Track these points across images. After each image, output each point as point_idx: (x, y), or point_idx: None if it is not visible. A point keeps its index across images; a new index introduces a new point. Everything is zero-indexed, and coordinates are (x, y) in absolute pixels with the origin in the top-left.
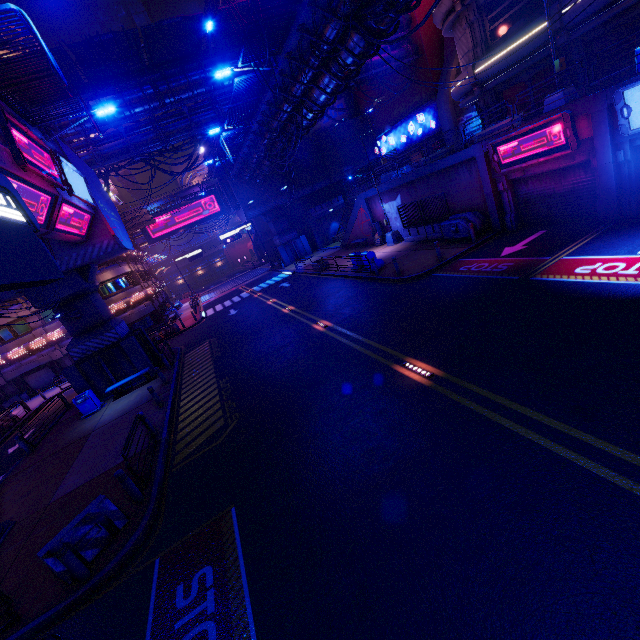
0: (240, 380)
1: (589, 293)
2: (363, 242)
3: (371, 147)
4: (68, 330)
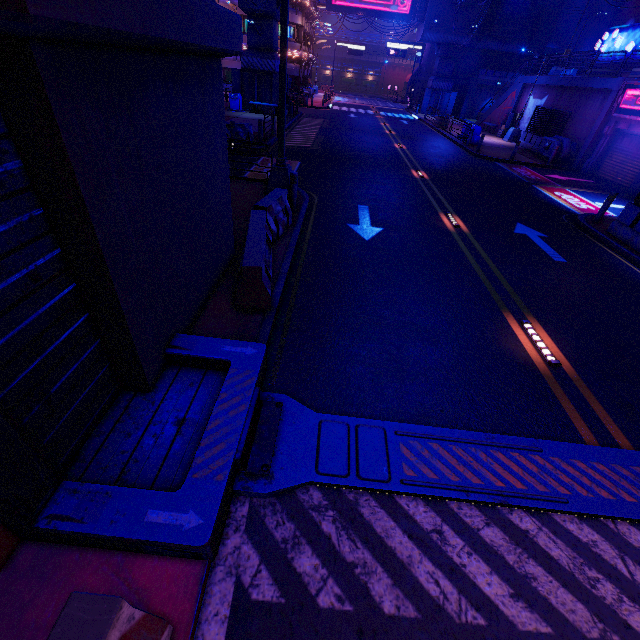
0: (331, 140)
1: (538, 196)
2: (492, 128)
3: (596, 36)
4: (248, 40)
